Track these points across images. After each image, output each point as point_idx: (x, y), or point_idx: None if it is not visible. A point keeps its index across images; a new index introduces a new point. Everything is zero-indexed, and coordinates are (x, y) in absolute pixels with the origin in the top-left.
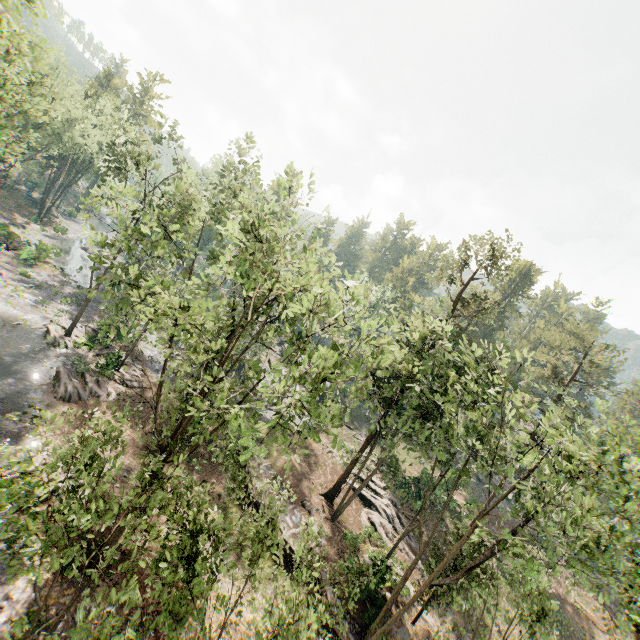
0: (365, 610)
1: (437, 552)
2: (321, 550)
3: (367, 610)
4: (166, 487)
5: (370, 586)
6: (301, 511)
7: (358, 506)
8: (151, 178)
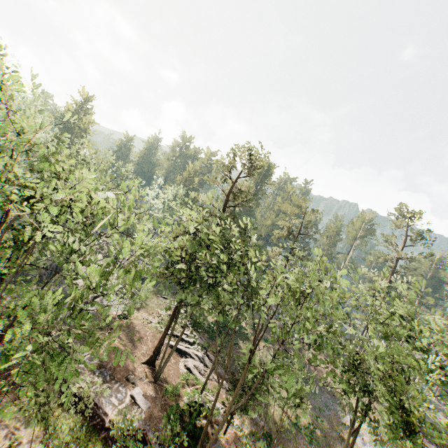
0: (188, 445)
1: (234, 379)
2: (146, 413)
3: (189, 444)
4: None
5: (189, 425)
6: (126, 386)
7: (176, 359)
8: None
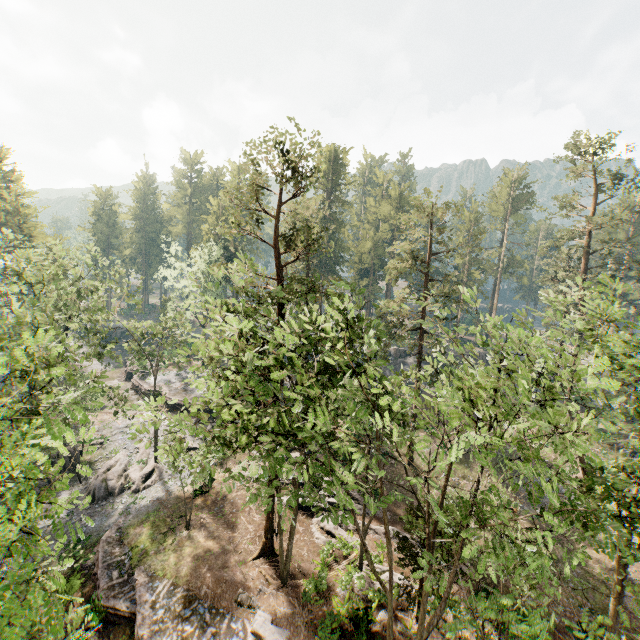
0: None
1: (404, 545)
2: None
3: None
4: None
5: None
6: (241, 615)
7: (305, 523)
8: None
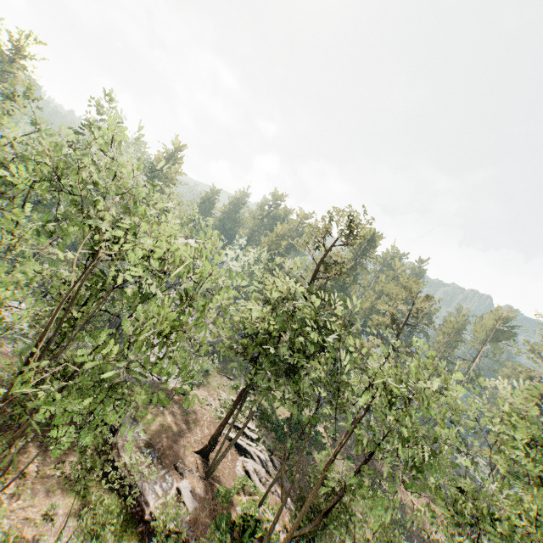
0: None
1: (302, 496)
2: (192, 514)
3: None
4: (5, 480)
5: None
6: (173, 475)
7: (234, 456)
8: (1, 132)
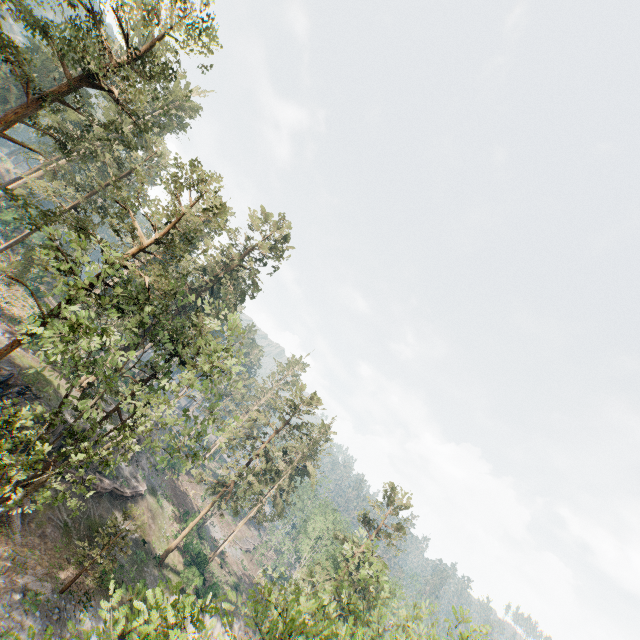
0: None
1: None
2: None
3: None
4: None
5: None
6: None
7: None
8: None
